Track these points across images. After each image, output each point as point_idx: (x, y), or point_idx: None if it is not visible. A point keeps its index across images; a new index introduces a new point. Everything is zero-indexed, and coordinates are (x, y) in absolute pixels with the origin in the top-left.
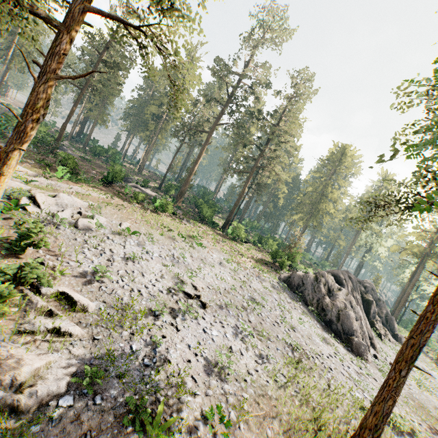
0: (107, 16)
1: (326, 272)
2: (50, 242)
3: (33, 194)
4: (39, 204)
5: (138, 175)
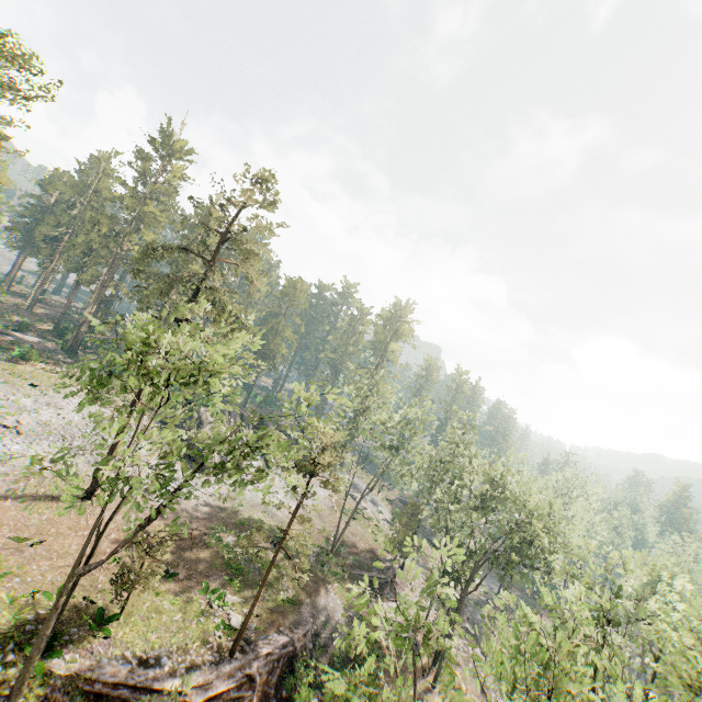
0: None
1: (202, 409)
2: None
3: None
4: None
5: (25, 314)
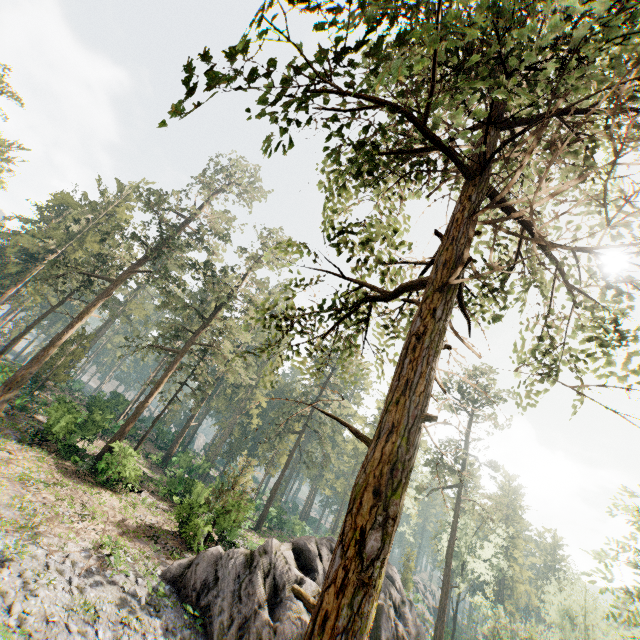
0: None
1: (274, 541)
2: None
3: None
4: None
5: None
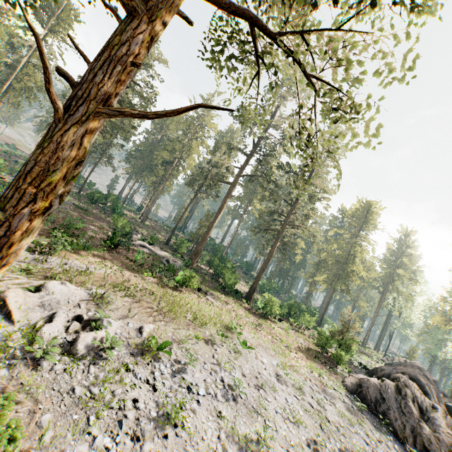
0: (227, 3)
1: (408, 379)
2: (23, 418)
3: (2, 294)
4: (11, 312)
5: (141, 226)
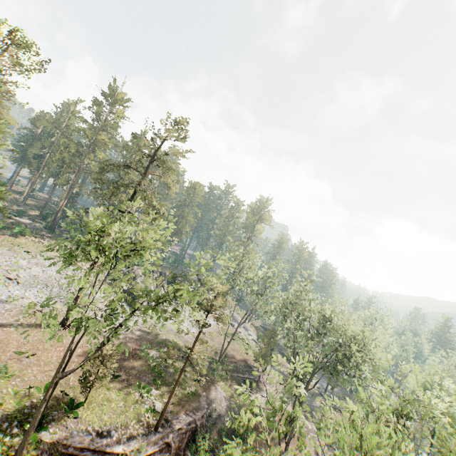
0: None
1: (135, 268)
2: None
3: None
4: None
5: (21, 205)
